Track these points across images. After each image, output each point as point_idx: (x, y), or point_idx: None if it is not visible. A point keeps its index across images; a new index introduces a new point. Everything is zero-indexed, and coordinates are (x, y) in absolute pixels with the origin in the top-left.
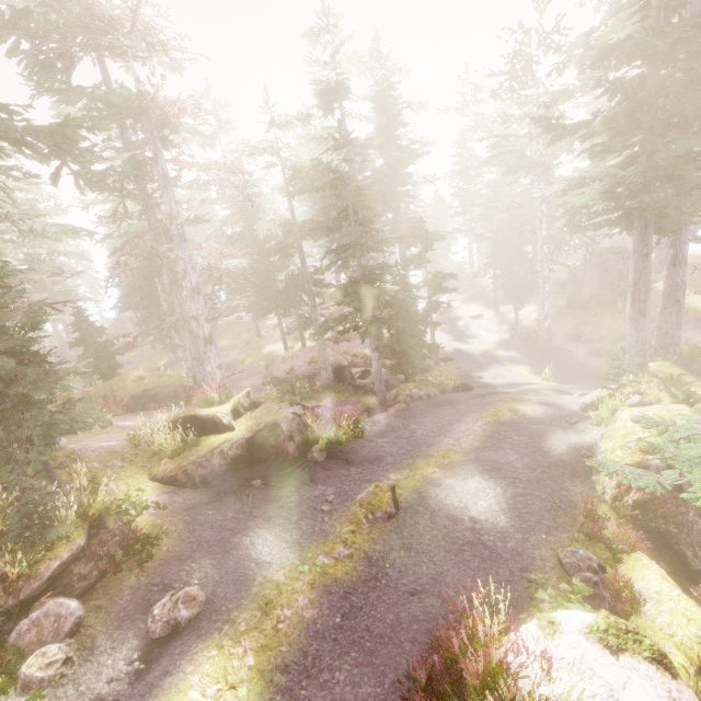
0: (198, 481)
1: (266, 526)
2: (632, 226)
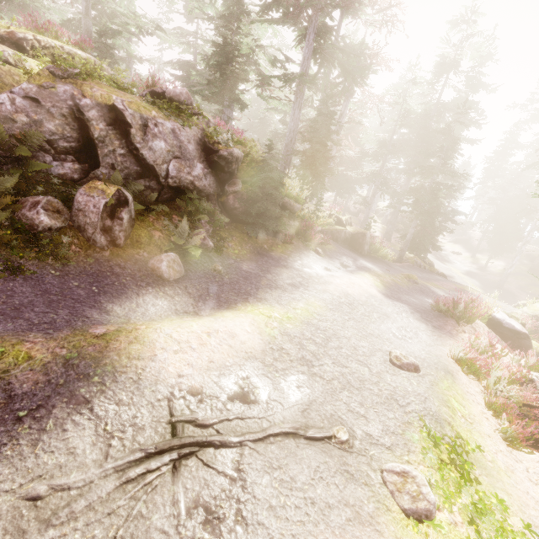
0: (335, 238)
1: (366, 262)
2: None
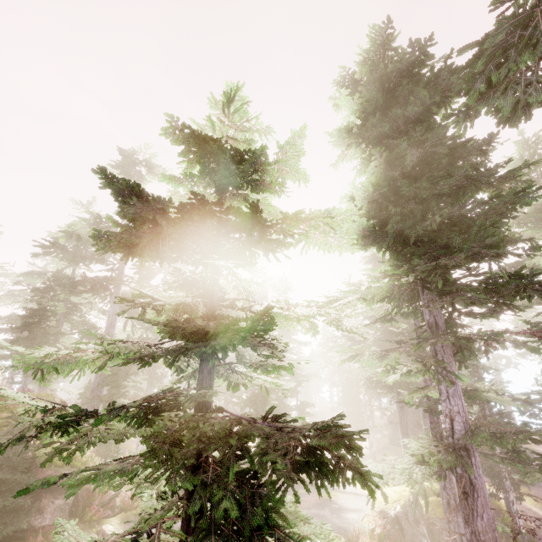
0: None
1: None
2: (392, 390)
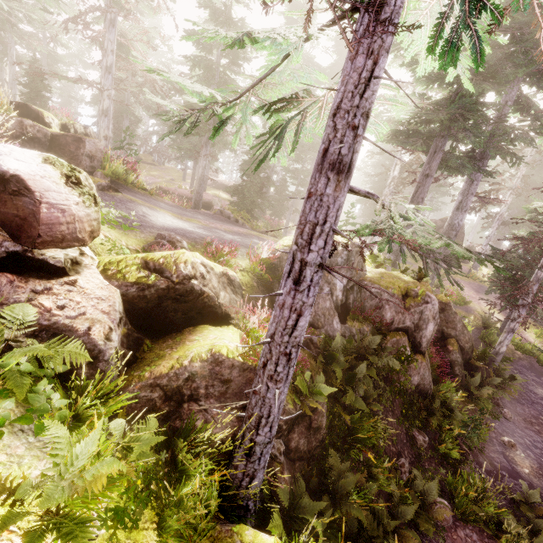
0: None
1: None
2: (424, 146)
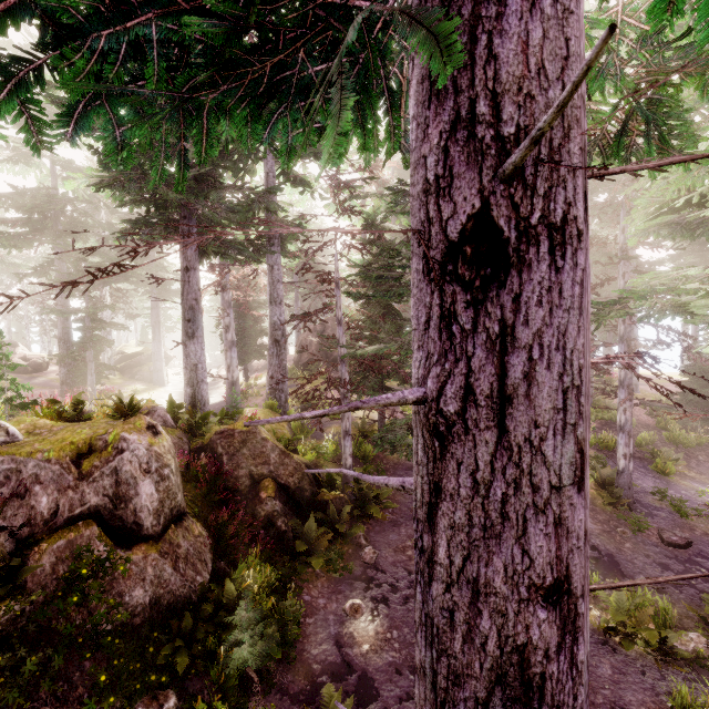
0: None
1: None
2: (165, 233)
